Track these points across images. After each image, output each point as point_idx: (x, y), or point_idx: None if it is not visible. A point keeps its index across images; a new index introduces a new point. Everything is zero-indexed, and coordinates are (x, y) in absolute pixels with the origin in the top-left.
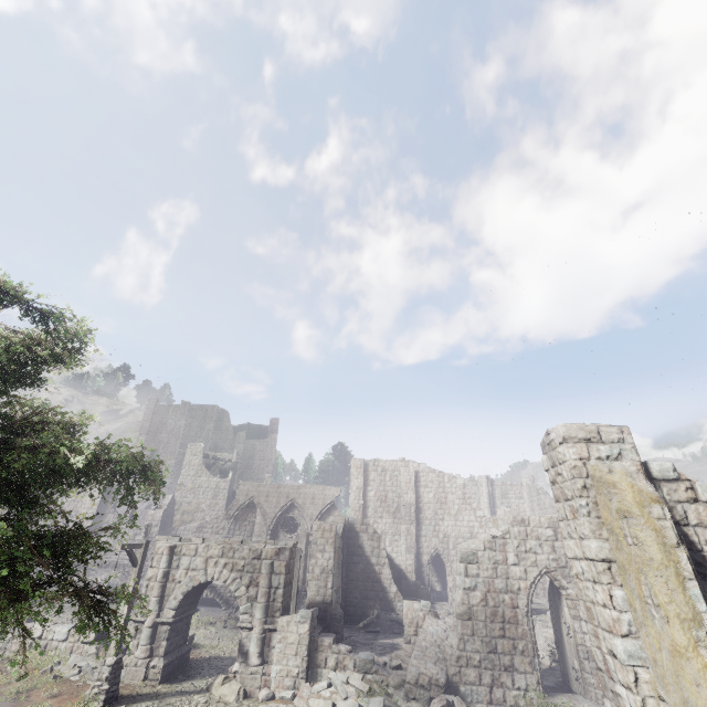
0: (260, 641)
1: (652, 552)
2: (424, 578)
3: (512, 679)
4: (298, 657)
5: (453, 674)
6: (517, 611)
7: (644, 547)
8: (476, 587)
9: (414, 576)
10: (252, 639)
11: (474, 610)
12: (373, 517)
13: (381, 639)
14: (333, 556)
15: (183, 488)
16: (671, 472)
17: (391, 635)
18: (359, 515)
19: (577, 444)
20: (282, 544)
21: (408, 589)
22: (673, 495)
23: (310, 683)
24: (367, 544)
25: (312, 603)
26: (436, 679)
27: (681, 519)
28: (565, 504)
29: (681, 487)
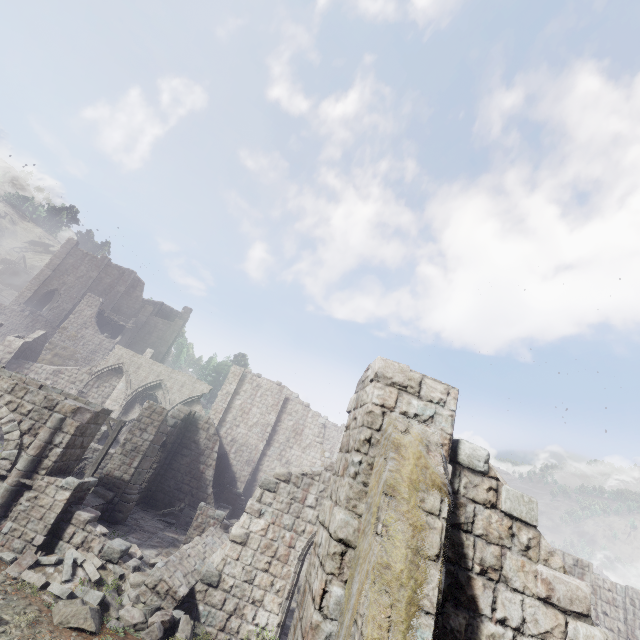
0: (8, 492)
1: (393, 557)
2: (253, 491)
3: (254, 614)
4: (41, 523)
5: (198, 591)
6: (291, 551)
7: (388, 545)
8: (263, 515)
9: (244, 486)
10: (0, 487)
11: (250, 536)
12: (231, 423)
13: (169, 531)
14: (151, 438)
15: (65, 333)
16: (481, 462)
17: (183, 531)
18: (218, 416)
19: (387, 387)
20: (94, 406)
21: (228, 495)
22: (470, 490)
23: (42, 553)
24: (203, 441)
25: (108, 475)
26: (175, 592)
27: (465, 522)
28: (344, 455)
29: (484, 484)
